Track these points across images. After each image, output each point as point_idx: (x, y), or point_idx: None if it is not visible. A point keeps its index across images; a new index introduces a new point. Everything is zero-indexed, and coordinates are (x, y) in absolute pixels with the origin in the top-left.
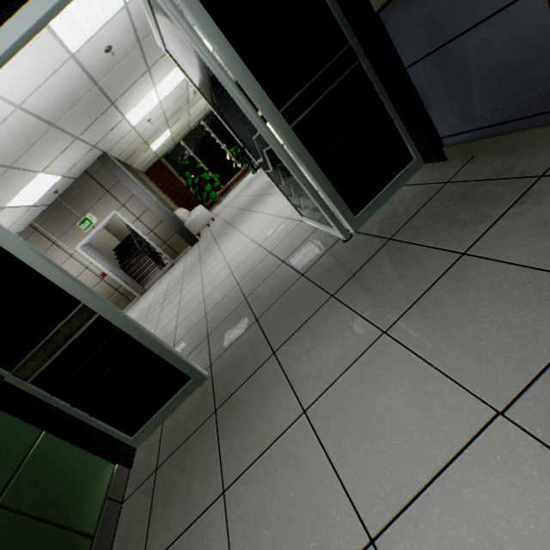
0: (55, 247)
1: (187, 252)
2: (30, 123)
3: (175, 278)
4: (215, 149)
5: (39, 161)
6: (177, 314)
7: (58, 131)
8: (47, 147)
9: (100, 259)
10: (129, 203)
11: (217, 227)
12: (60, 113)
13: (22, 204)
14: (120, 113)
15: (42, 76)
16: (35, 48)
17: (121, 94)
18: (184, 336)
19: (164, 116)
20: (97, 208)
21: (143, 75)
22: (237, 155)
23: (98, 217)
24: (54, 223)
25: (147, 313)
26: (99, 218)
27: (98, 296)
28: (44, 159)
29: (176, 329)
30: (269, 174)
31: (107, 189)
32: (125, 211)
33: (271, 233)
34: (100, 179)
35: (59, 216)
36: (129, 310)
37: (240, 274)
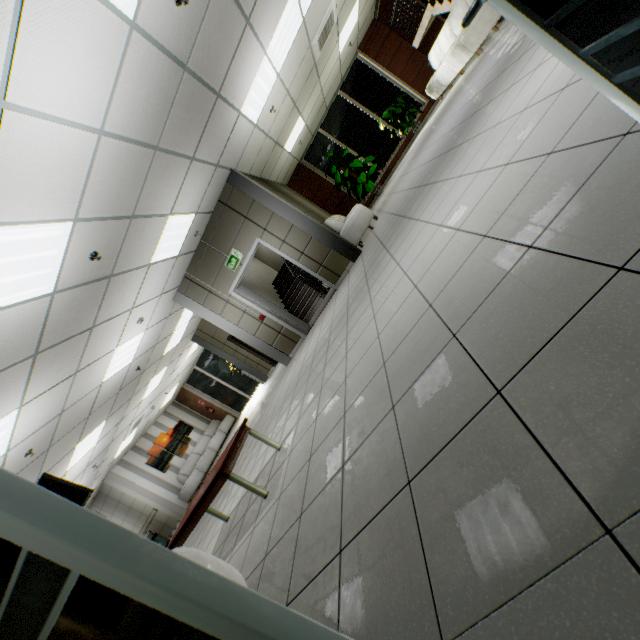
0: (211, 296)
1: (349, 270)
2: (127, 153)
3: (338, 312)
4: (362, 123)
5: (162, 202)
6: (343, 382)
7: (166, 156)
8: (162, 181)
9: (255, 299)
10: (270, 225)
11: (383, 226)
12: (157, 129)
13: (166, 256)
14: (232, 107)
15: (108, 75)
16: (75, 25)
17: (223, 76)
18: (357, 447)
19: (289, 98)
20: (239, 241)
21: (242, 34)
22: (393, 121)
23: (242, 252)
24: (204, 269)
25: (310, 365)
26: (243, 253)
27: (59, 515)
28: (165, 197)
29: (344, 419)
30: (520, 3)
31: (244, 215)
32: (268, 237)
33: (509, 201)
34: (234, 205)
35: (207, 260)
36: (295, 355)
37: (451, 310)
